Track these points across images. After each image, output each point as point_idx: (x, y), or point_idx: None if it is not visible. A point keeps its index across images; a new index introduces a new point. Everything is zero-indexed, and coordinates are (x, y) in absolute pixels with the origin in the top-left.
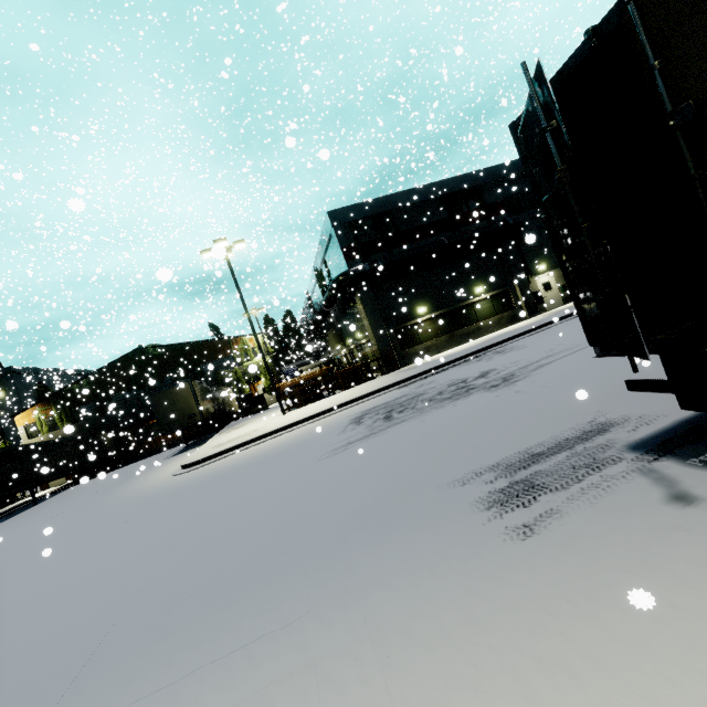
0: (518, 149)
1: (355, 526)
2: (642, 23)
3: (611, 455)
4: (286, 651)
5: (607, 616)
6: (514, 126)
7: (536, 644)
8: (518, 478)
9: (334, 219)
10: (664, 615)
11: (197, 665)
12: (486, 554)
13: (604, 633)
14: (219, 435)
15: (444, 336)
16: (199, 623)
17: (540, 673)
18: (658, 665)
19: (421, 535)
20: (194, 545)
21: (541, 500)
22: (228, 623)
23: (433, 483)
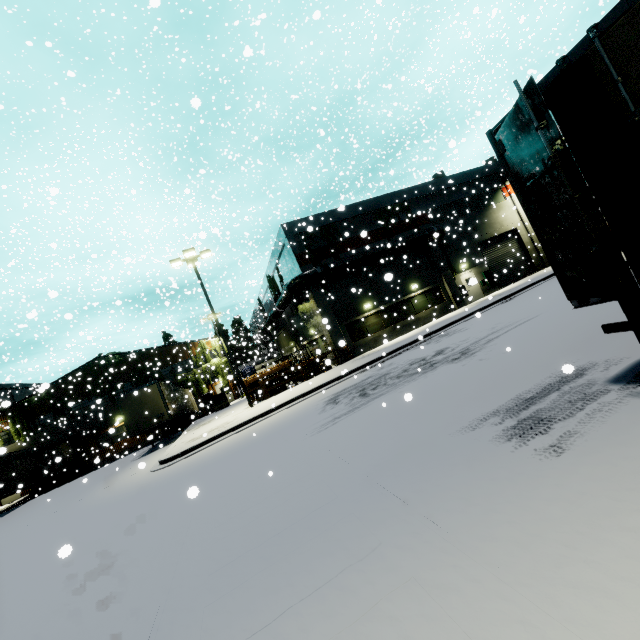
0: (496, 150)
1: (385, 475)
2: (605, 52)
3: (598, 389)
4: (377, 576)
5: None
6: (491, 133)
7: (619, 522)
8: (524, 416)
9: (287, 230)
10: None
11: (286, 606)
12: (530, 471)
13: None
14: (187, 432)
15: (389, 327)
16: (265, 575)
17: (636, 539)
18: None
19: (457, 469)
20: (216, 519)
21: (556, 428)
22: (298, 568)
23: (443, 432)
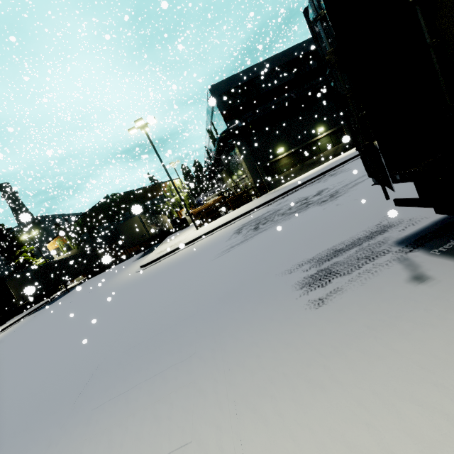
0: (311, 31)
1: (226, 301)
2: None
3: (383, 249)
4: (181, 374)
5: (351, 356)
6: (306, 12)
7: (308, 372)
8: (323, 268)
9: (213, 92)
10: (384, 355)
11: (138, 382)
12: (294, 317)
13: (347, 366)
14: (161, 245)
15: (297, 166)
16: (141, 359)
17: (307, 388)
18: (372, 385)
19: (260, 306)
20: (143, 314)
21: (333, 282)
22: (155, 359)
23: (273, 272)
